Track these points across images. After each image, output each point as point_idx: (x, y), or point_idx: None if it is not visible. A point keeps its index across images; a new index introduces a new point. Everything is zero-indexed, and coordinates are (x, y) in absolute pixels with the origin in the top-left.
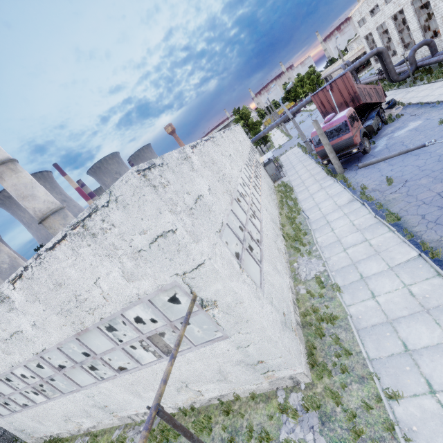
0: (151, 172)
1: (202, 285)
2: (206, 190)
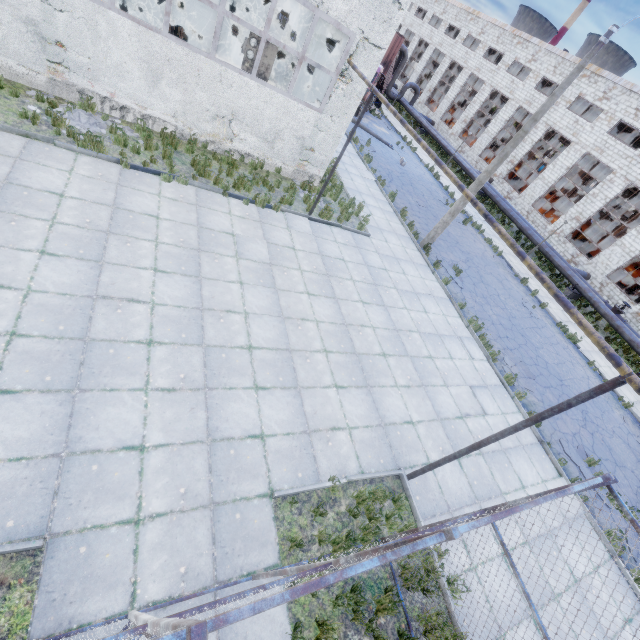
0: None
1: (362, 60)
2: None
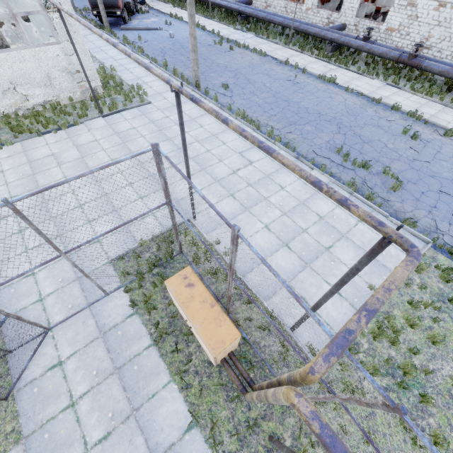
0: None
1: None
2: None
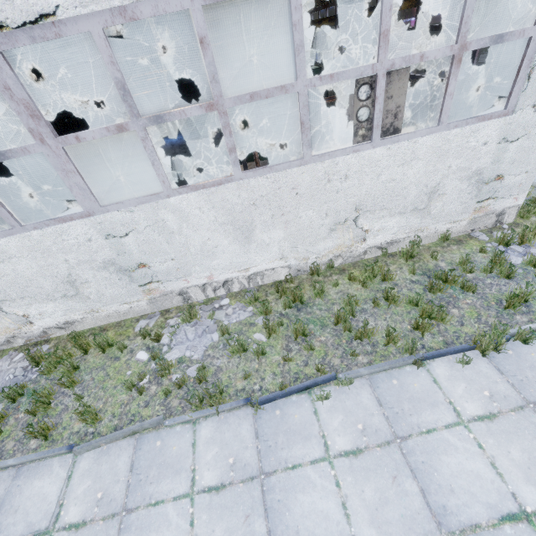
0: None
1: None
2: None
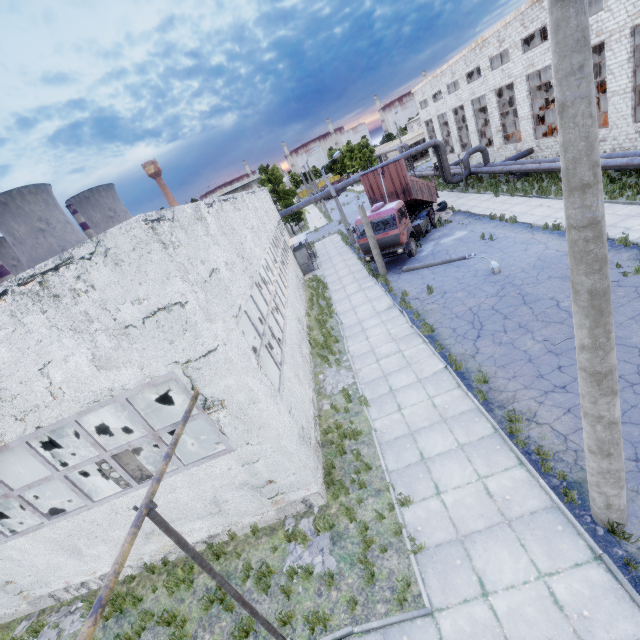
0: (160, 226)
1: (209, 379)
2: (223, 263)
